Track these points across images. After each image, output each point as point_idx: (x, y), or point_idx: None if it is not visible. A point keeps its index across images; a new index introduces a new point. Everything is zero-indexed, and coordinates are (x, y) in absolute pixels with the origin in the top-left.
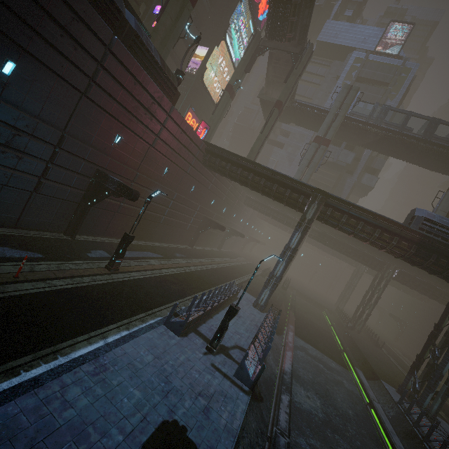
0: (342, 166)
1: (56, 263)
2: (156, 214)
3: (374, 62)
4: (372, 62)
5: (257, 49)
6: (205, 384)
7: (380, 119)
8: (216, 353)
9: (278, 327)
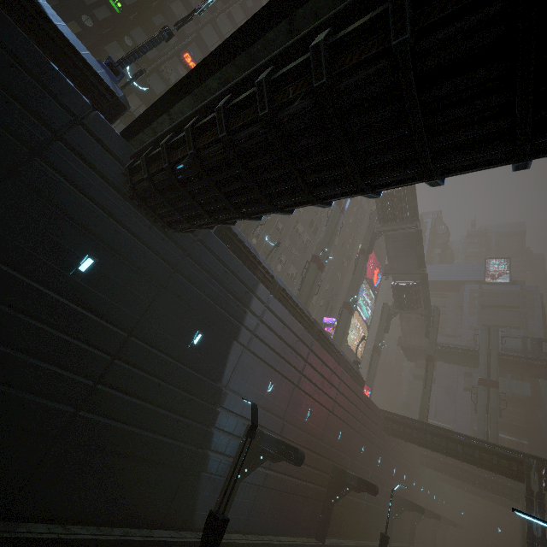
0: (523, 399)
1: None
2: (359, 500)
3: (490, 290)
4: (489, 292)
5: (388, 314)
6: None
7: (538, 352)
8: None
9: None
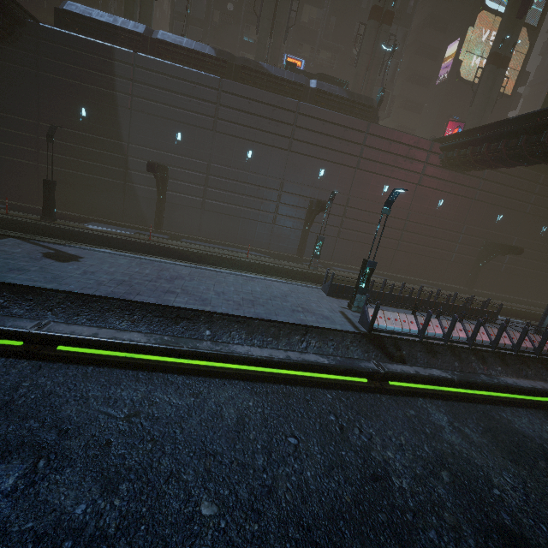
0: None
1: (275, 260)
2: (387, 239)
3: None
4: None
5: None
6: (316, 309)
7: None
8: (358, 313)
9: None
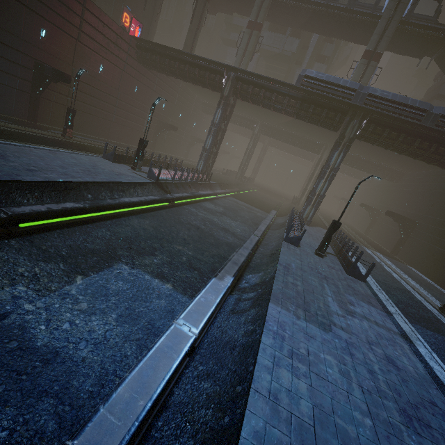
0: (289, 56)
1: (23, 127)
2: (106, 112)
3: None
4: None
5: None
6: (123, 172)
7: None
8: (139, 172)
9: (215, 190)
